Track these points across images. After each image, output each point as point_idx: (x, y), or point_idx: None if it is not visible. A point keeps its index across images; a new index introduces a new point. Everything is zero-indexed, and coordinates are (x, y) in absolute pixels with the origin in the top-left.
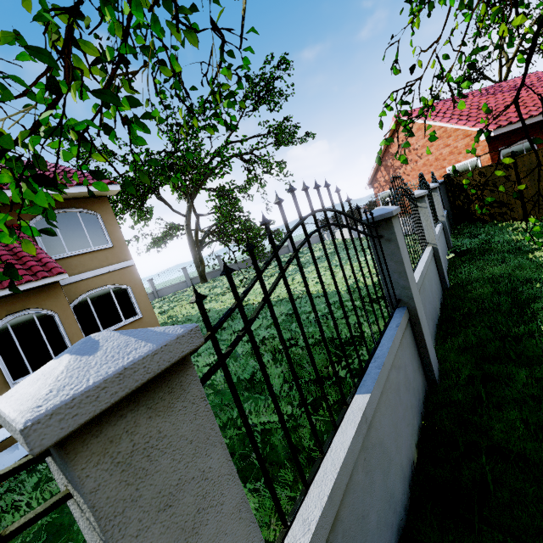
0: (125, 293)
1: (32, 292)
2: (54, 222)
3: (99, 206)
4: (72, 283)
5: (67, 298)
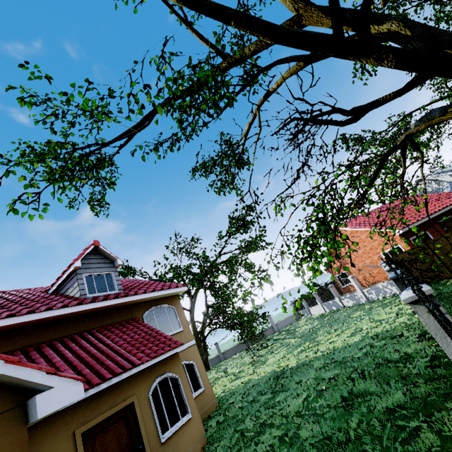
0: (192, 367)
1: (167, 359)
2: (154, 315)
3: (174, 302)
4: None
5: None
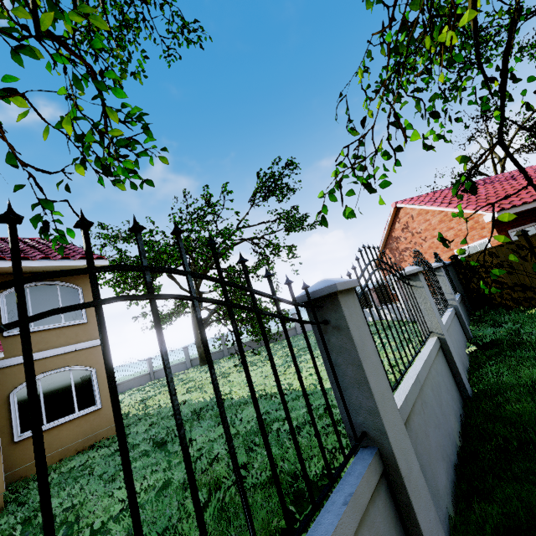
0: (88, 376)
1: None
2: (28, 295)
3: (84, 280)
4: None
5: (14, 380)
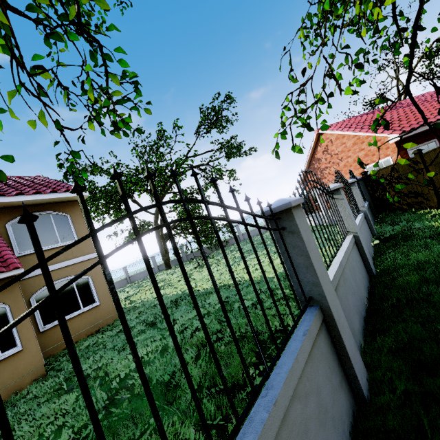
0: (86, 282)
1: None
2: None
3: (70, 209)
4: (37, 275)
5: (31, 289)
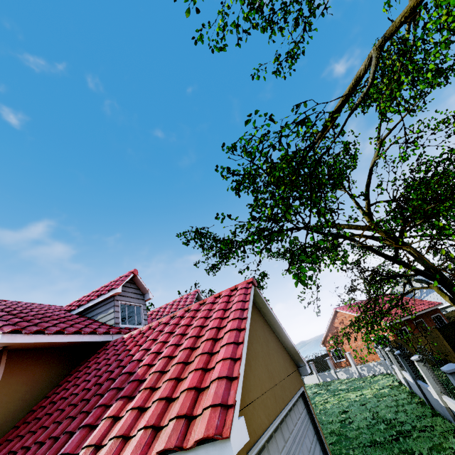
0: None
1: None
2: None
3: None
4: None
5: None
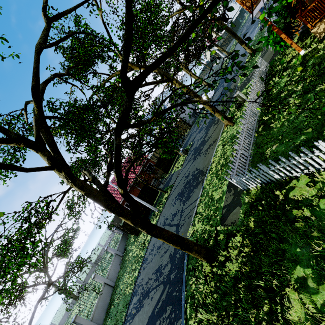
0: None
1: None
2: None
3: None
4: None
5: None
